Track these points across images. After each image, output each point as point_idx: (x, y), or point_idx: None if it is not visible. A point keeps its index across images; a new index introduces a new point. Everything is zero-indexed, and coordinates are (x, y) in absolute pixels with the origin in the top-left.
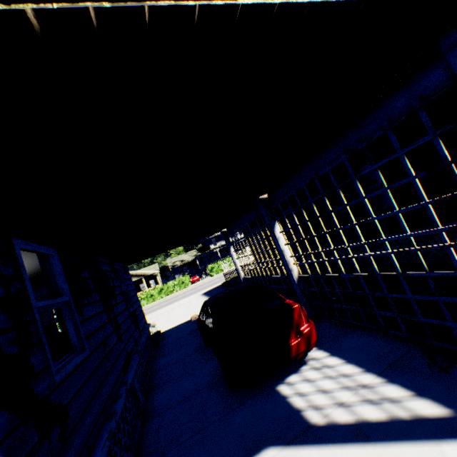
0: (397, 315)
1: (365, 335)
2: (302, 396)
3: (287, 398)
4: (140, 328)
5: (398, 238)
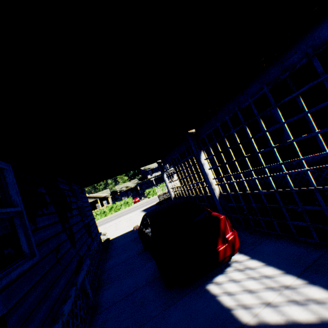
0: (310, 224)
1: (278, 241)
2: (230, 295)
3: (217, 297)
4: (92, 236)
5: (316, 157)
